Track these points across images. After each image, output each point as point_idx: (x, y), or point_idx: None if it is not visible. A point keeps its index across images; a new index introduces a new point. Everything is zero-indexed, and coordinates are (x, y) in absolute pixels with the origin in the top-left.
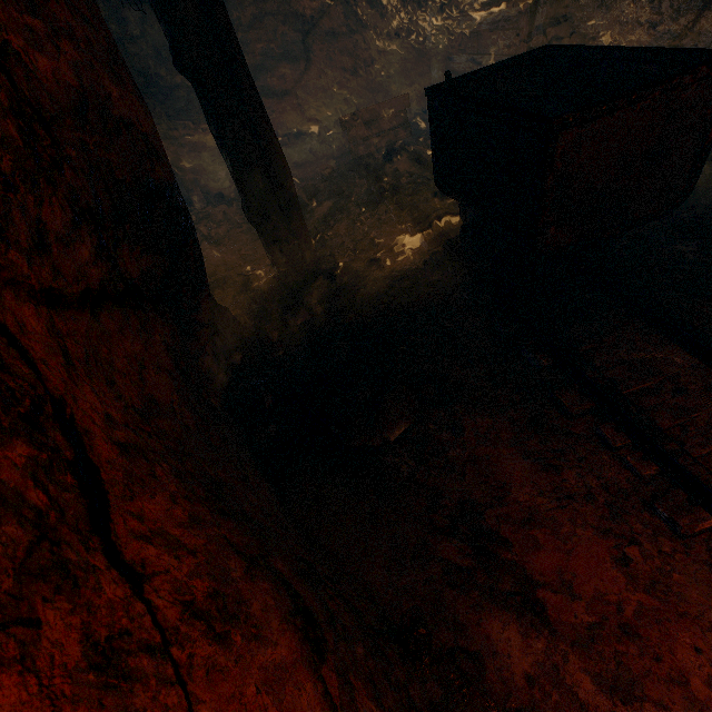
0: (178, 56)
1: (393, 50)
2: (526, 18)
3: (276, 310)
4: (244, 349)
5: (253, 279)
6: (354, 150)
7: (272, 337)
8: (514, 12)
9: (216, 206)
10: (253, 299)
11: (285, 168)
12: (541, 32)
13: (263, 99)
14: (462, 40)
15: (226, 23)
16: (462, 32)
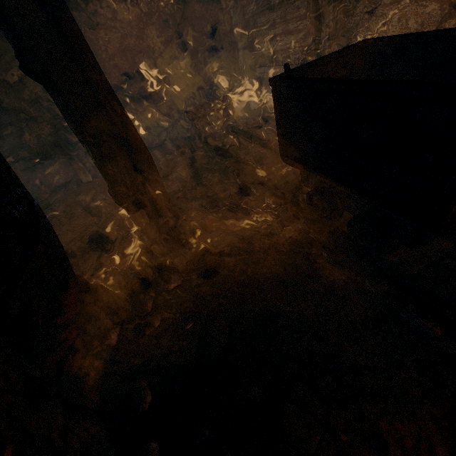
0: (24, 60)
1: (217, 67)
2: (312, 37)
3: (149, 274)
4: (120, 322)
5: (128, 242)
6: (199, 133)
7: (146, 308)
8: (301, 36)
9: (98, 180)
10: (127, 265)
11: (146, 154)
12: (326, 45)
13: (129, 103)
14: (262, 59)
15: (75, 32)
16: (263, 53)
